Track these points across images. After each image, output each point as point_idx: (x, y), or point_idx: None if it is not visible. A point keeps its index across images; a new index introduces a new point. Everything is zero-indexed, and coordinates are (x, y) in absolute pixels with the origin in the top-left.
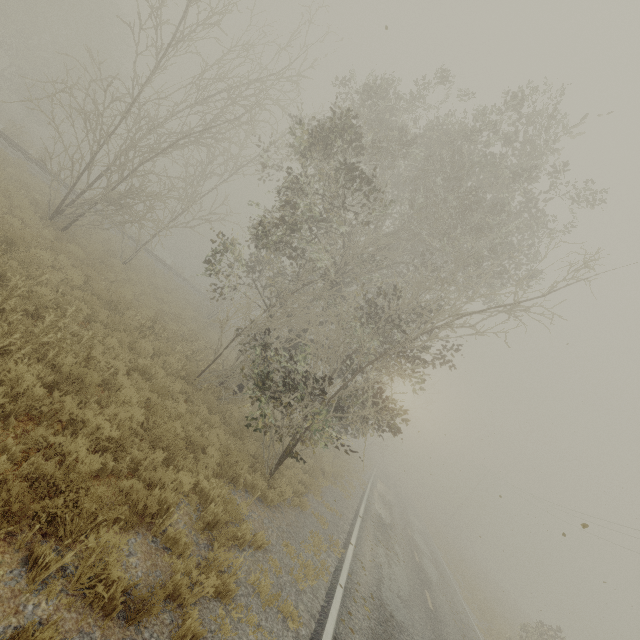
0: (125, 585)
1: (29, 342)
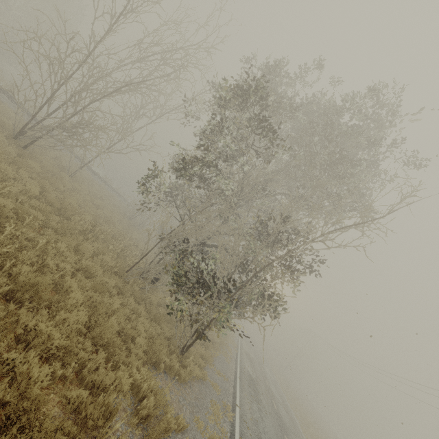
0: None
1: None
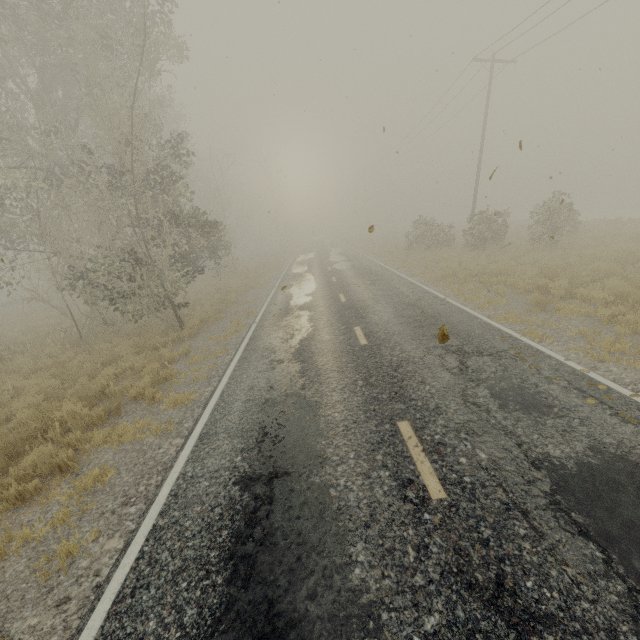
0: (101, 410)
1: None
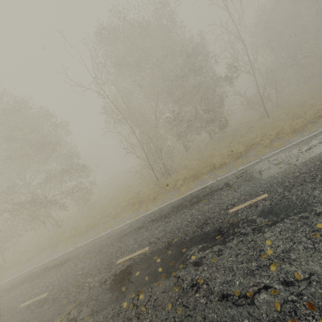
0: None
1: None
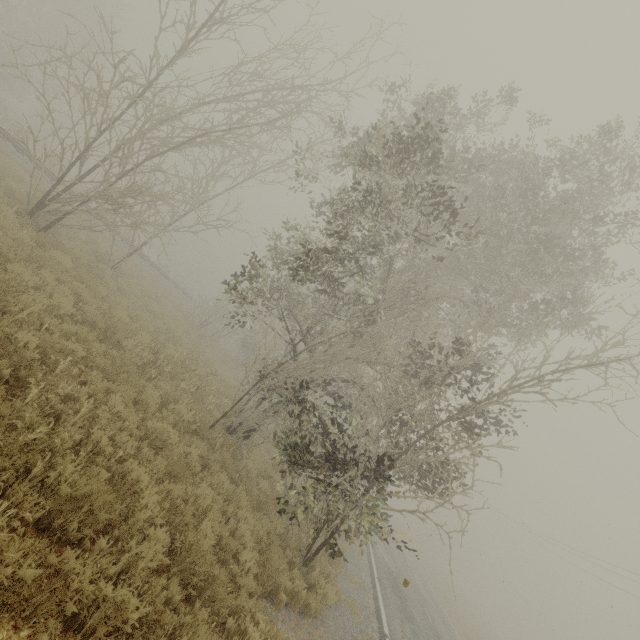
0: None
1: (5, 443)
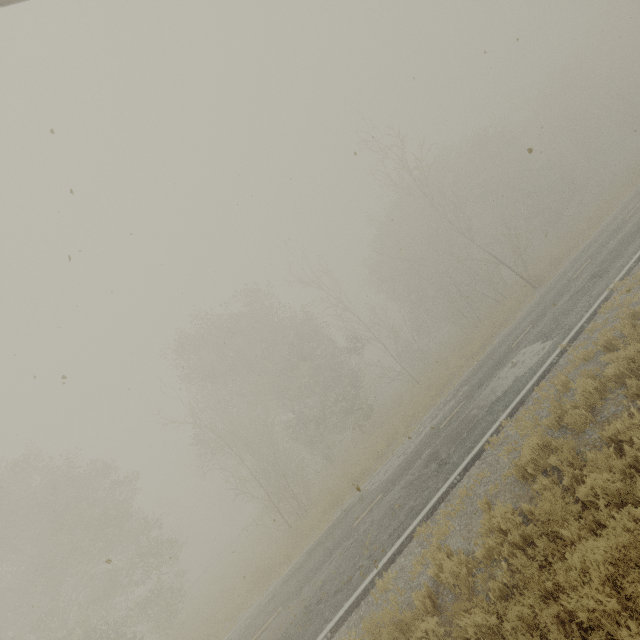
0: None
1: None
